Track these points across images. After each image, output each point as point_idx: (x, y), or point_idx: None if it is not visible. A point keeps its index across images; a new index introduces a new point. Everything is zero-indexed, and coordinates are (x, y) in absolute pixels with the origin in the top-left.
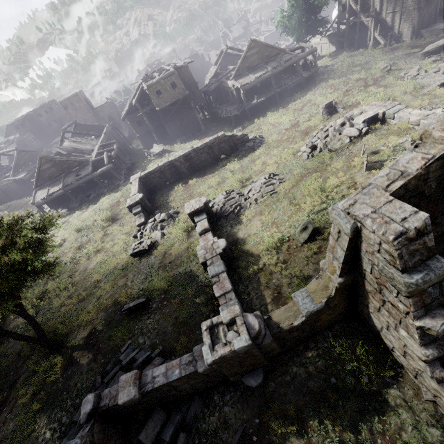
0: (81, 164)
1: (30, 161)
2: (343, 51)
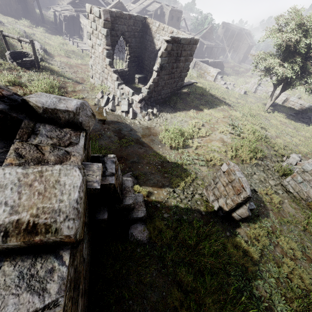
0: None
1: None
2: None
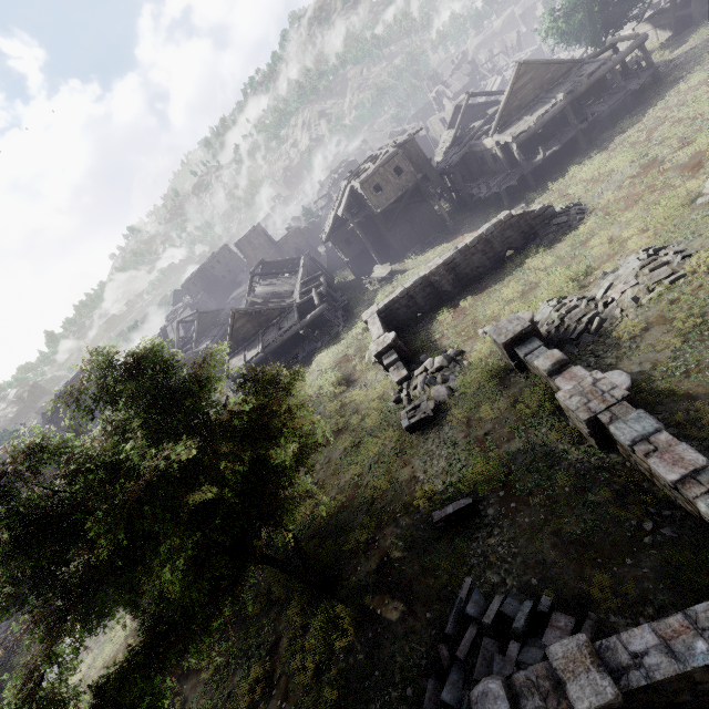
0: (282, 313)
1: (212, 325)
2: (696, 27)
